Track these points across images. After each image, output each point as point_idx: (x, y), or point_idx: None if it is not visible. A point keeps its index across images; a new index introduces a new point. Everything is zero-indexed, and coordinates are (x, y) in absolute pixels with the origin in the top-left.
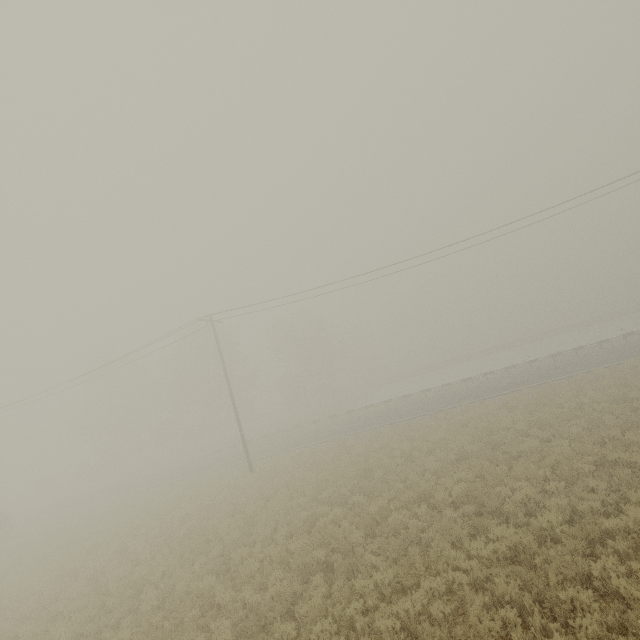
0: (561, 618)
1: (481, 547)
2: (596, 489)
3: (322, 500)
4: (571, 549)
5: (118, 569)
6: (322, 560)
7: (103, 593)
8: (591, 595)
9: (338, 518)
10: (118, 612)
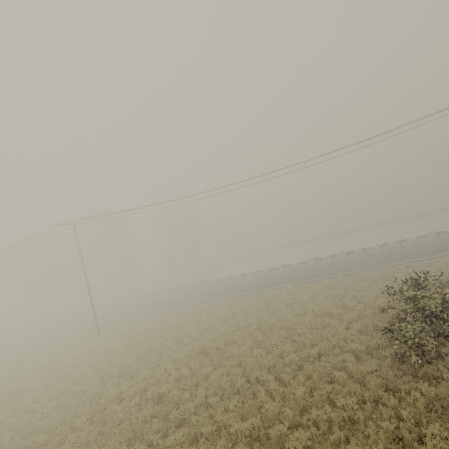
0: None
1: None
2: (233, 408)
3: (103, 375)
4: None
5: None
6: (42, 443)
7: None
8: None
9: (90, 398)
10: None
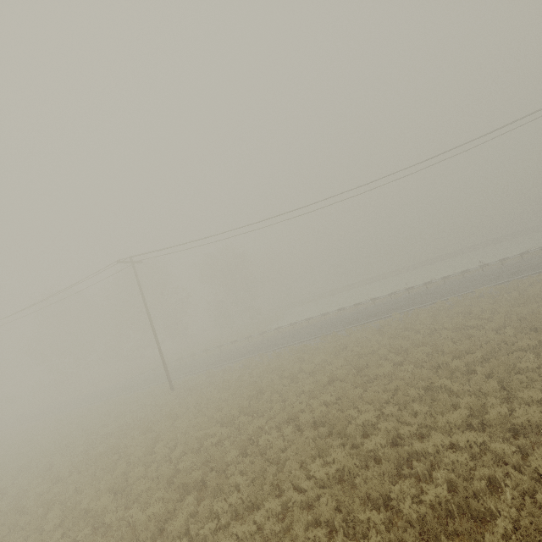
0: (359, 535)
1: (319, 468)
2: (419, 412)
3: (217, 419)
4: (383, 471)
5: (38, 488)
6: (199, 479)
7: (23, 510)
8: (382, 517)
9: (223, 438)
10: (27, 530)
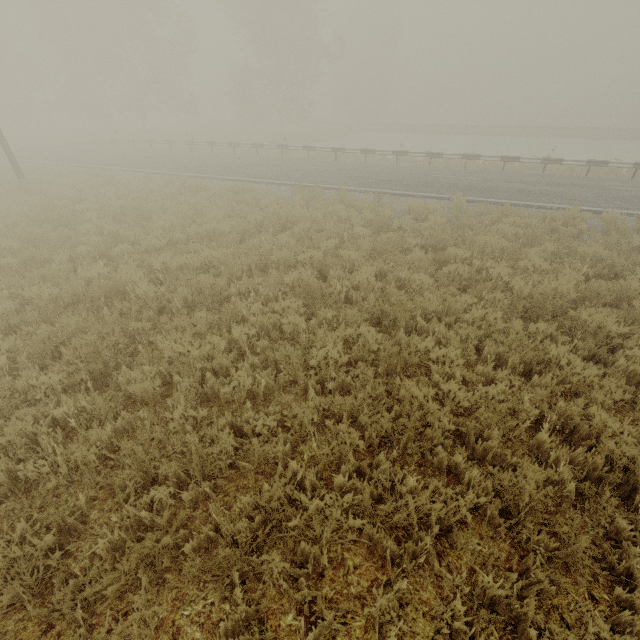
0: None
1: None
2: None
3: None
4: None
5: None
6: None
7: None
8: None
9: None
10: None
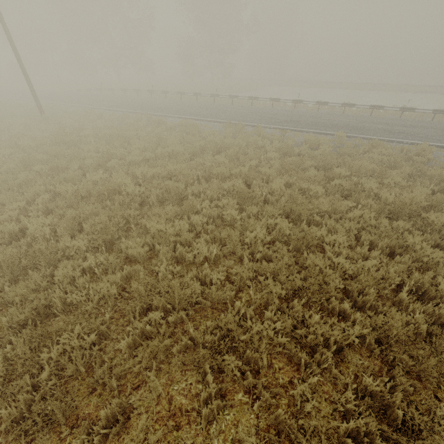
0: None
1: None
2: None
3: None
4: None
5: None
6: None
7: None
8: None
9: None
10: None
